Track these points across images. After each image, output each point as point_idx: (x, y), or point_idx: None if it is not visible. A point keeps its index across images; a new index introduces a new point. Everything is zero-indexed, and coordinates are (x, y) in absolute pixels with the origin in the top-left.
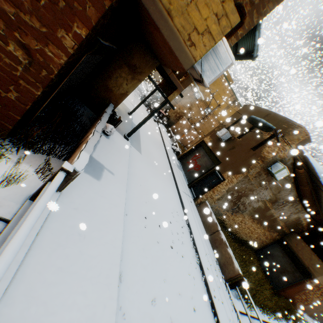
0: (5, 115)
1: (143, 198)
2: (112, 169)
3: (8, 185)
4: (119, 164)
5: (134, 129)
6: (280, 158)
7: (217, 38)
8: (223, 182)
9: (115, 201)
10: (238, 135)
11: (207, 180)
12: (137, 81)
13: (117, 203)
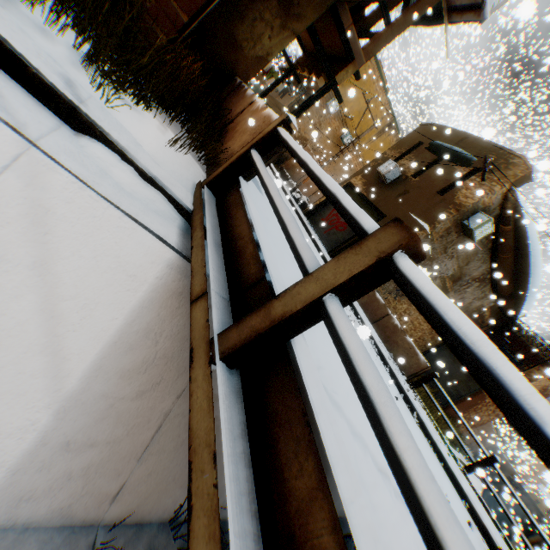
0: (160, 9)
1: None
2: None
3: (179, 150)
4: None
5: None
6: (483, 207)
7: None
8: None
9: None
10: (414, 172)
11: None
12: (289, 35)
13: None
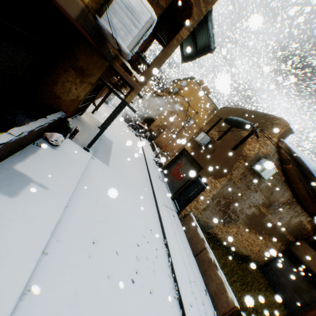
0: None
1: (97, 216)
2: (48, 182)
3: None
4: (64, 177)
5: (94, 138)
6: (264, 155)
7: None
8: (206, 189)
9: (36, 224)
10: (218, 137)
11: (190, 189)
12: (87, 84)
13: (38, 227)
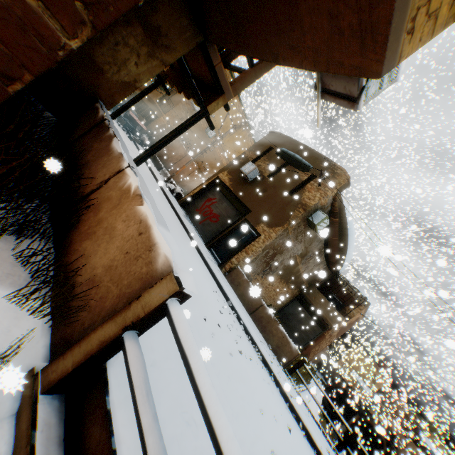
0: None
1: None
2: None
3: None
4: None
5: (141, 157)
6: (321, 206)
7: (435, 33)
8: (258, 238)
9: None
10: (269, 173)
11: (234, 237)
12: (158, 63)
13: None
